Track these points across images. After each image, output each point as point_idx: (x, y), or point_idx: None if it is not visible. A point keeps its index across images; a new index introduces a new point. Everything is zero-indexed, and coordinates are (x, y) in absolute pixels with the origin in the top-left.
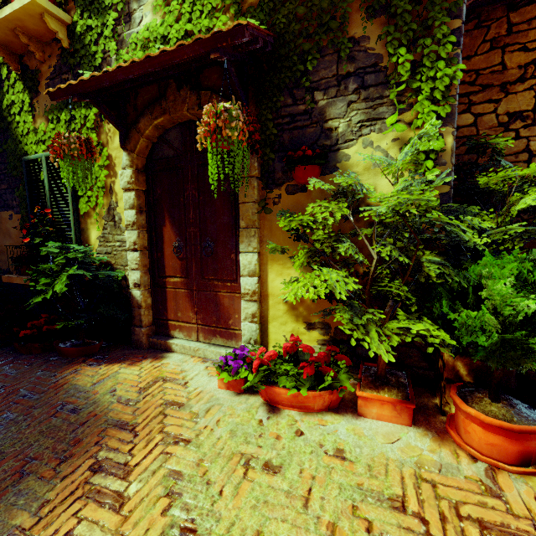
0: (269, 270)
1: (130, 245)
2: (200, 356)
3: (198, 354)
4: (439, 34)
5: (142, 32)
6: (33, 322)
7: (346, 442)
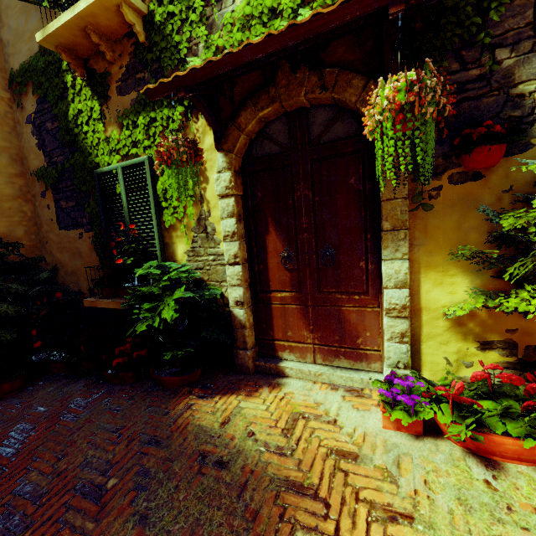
0: (422, 280)
1: (229, 259)
2: (324, 381)
3: (321, 379)
4: None
5: (240, 9)
6: (120, 348)
7: None
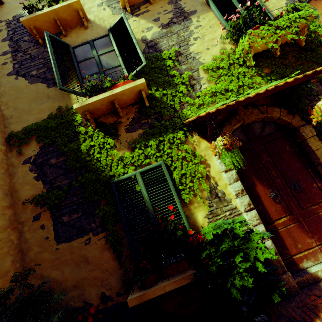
0: None
1: (245, 208)
2: None
3: None
4: None
5: (206, 90)
6: None
7: None
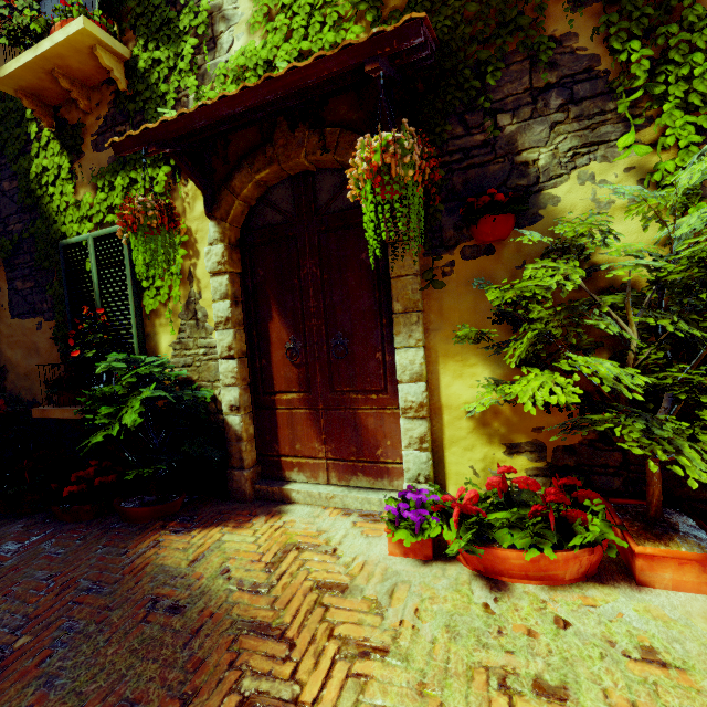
0: (441, 371)
1: (222, 351)
2: (337, 506)
3: (334, 504)
4: (691, 17)
5: (234, 59)
6: (79, 474)
7: (649, 634)
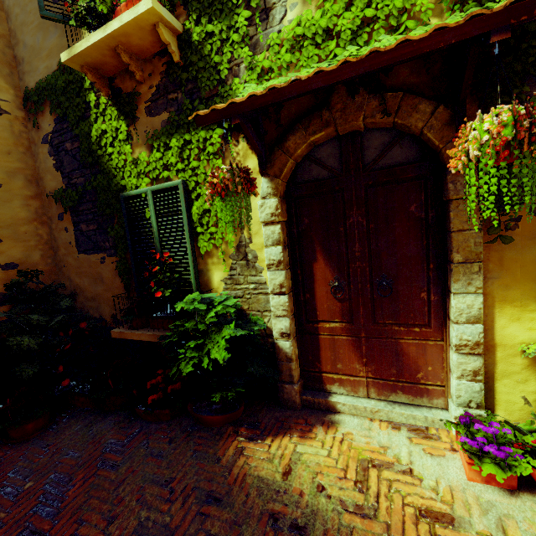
0: (496, 314)
1: (274, 288)
2: (381, 419)
3: (379, 416)
4: None
5: (289, 29)
6: (152, 382)
7: None
